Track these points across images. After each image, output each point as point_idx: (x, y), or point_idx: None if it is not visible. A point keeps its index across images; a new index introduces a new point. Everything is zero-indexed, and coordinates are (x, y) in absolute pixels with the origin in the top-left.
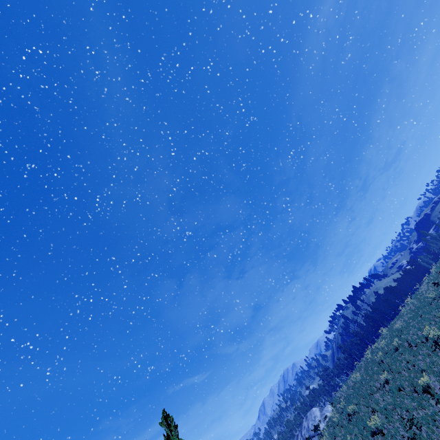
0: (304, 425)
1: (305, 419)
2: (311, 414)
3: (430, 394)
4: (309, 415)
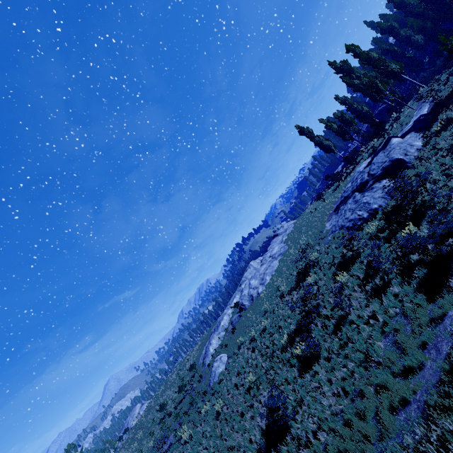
0: (128, 419)
1: (131, 412)
2: (134, 410)
3: None
4: (133, 411)
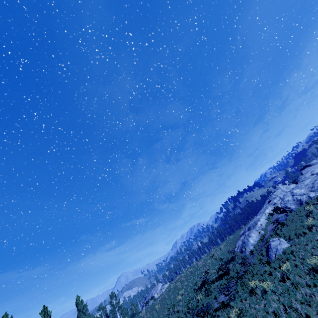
0: (152, 291)
1: (154, 287)
2: (157, 286)
3: None
4: (156, 287)
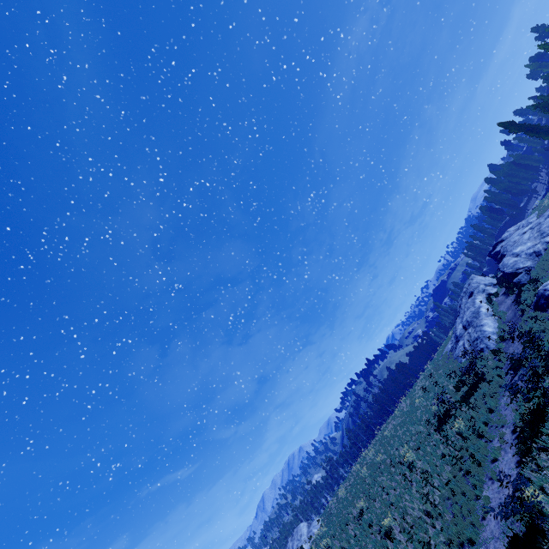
0: (289, 546)
1: (291, 537)
2: (297, 531)
3: (391, 538)
4: (296, 533)
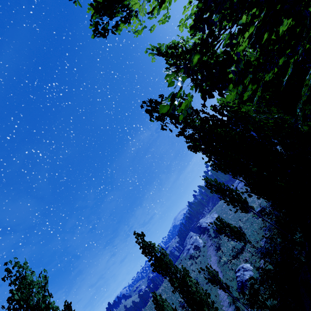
0: None
1: None
2: None
3: None
4: None
